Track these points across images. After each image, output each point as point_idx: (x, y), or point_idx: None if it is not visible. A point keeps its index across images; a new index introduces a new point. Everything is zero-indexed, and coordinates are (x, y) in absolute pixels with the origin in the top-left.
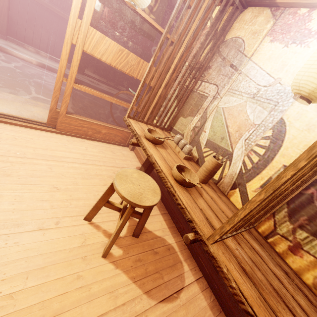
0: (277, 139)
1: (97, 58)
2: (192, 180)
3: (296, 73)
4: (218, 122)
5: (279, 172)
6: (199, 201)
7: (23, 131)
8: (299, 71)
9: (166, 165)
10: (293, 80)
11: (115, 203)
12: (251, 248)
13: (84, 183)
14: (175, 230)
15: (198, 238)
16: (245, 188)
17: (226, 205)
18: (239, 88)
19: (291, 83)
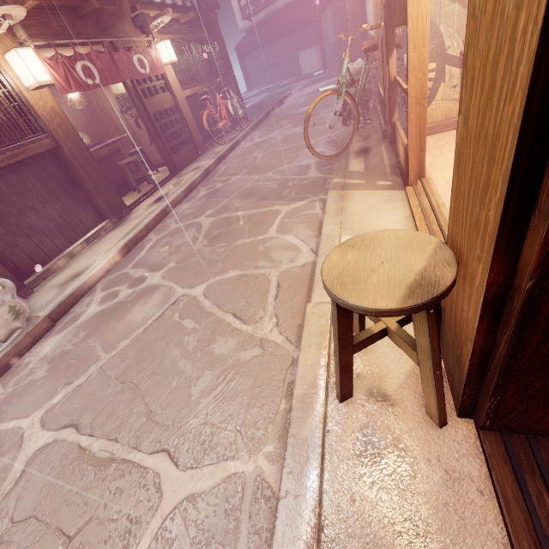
0: None
1: None
2: None
3: None
4: None
5: None
6: None
7: (449, 195)
8: None
9: None
10: None
11: None
12: None
13: None
14: None
15: None
16: None
17: None
18: None
19: None
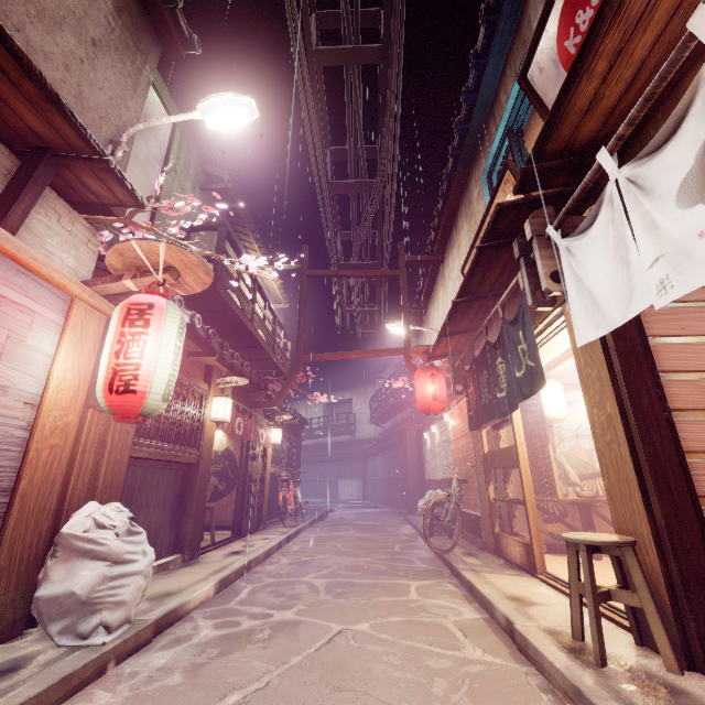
0: None
1: None
2: None
3: (584, 418)
4: (573, 461)
5: None
6: None
7: None
8: None
9: None
10: None
11: None
12: None
13: None
14: None
15: None
16: None
17: None
18: (564, 435)
19: None
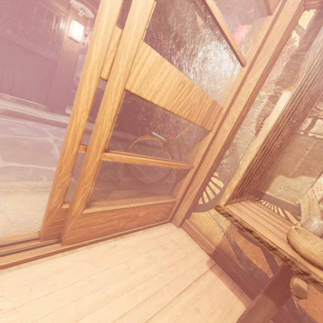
0: None
1: None
2: None
3: None
4: None
5: None
6: None
7: None
8: None
9: None
10: None
11: None
12: None
13: None
14: None
15: None
16: None
17: None
18: None
19: None
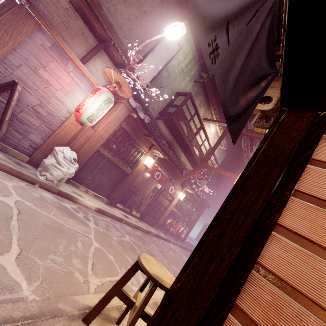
0: None
1: None
2: None
3: None
4: None
5: None
6: None
7: None
8: None
9: None
10: None
11: None
12: None
13: None
14: None
15: None
16: None
17: None
18: None
19: None
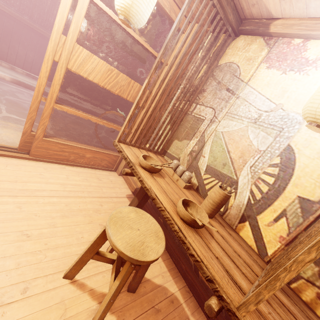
0: (286, 167)
1: (80, 76)
2: (199, 216)
3: (298, 99)
4: (218, 147)
5: (293, 203)
6: (213, 246)
7: None
8: (313, 99)
9: (168, 199)
10: (308, 108)
11: (107, 253)
12: (281, 305)
13: (65, 223)
14: (176, 272)
15: (225, 306)
16: (257, 222)
17: (238, 244)
18: (239, 112)
19: (303, 111)
